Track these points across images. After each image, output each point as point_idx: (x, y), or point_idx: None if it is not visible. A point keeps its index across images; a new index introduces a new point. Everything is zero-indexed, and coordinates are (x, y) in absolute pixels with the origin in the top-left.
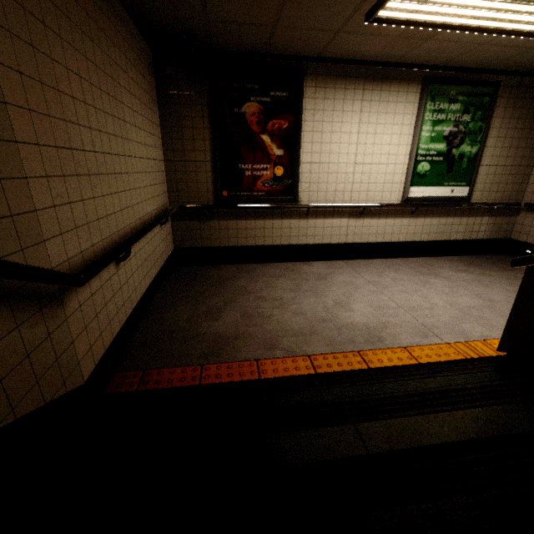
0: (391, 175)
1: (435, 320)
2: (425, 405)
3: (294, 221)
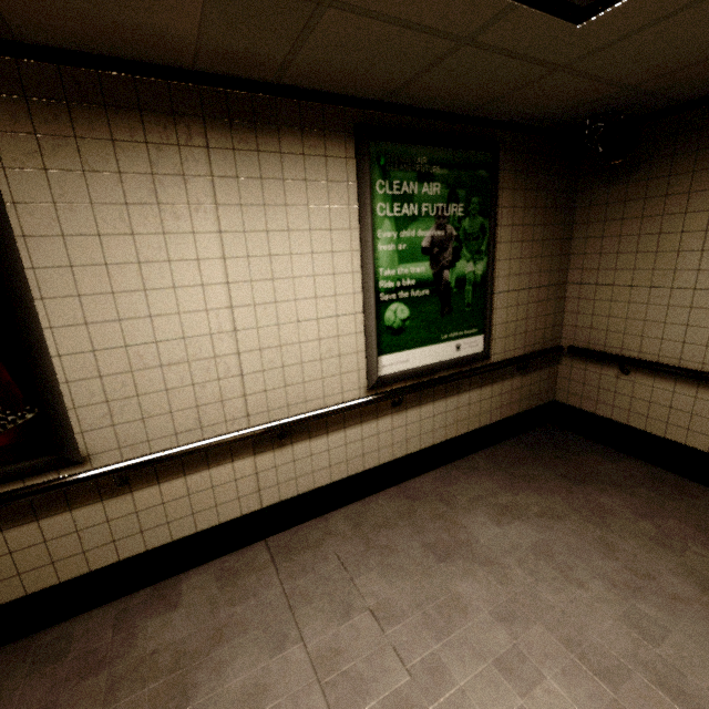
0: (333, 340)
1: None
2: None
3: (89, 509)
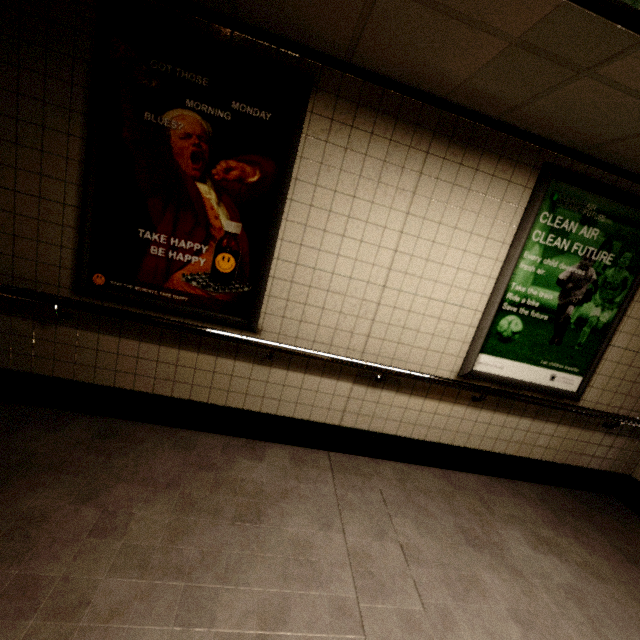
0: (449, 324)
1: None
2: None
3: (244, 365)
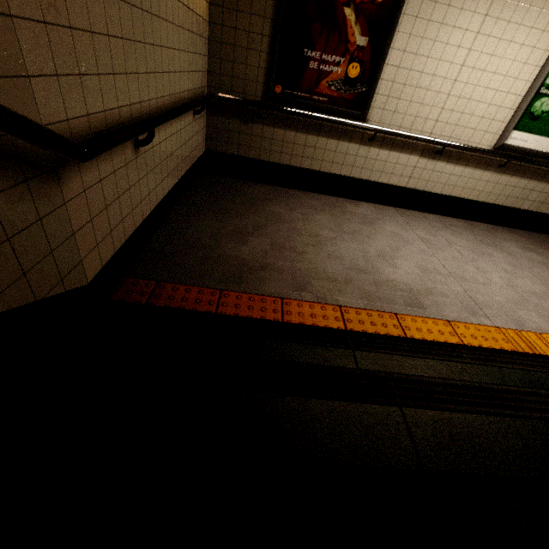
0: (496, 108)
1: (489, 299)
2: (489, 403)
3: (354, 146)
